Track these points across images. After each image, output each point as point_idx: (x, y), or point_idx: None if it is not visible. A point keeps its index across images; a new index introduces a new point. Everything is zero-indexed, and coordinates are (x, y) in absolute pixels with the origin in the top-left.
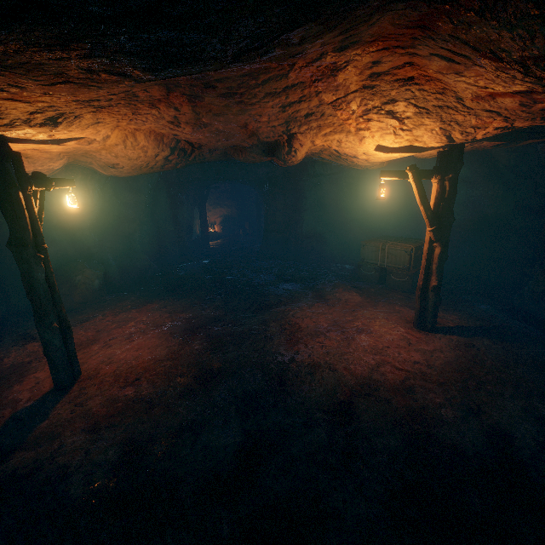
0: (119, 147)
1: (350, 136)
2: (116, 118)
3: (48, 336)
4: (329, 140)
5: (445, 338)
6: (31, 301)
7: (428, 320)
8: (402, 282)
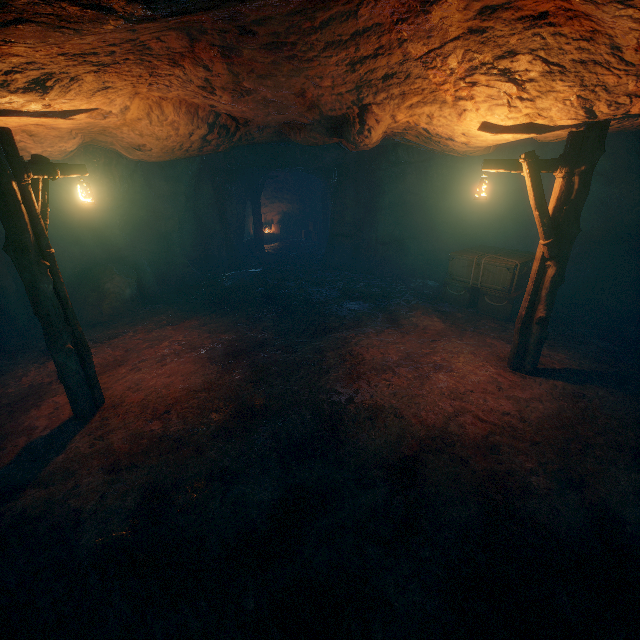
0: (143, 123)
1: (445, 109)
2: (129, 82)
3: (61, 359)
4: (417, 114)
5: (547, 384)
6: (39, 317)
7: (528, 360)
8: (498, 307)
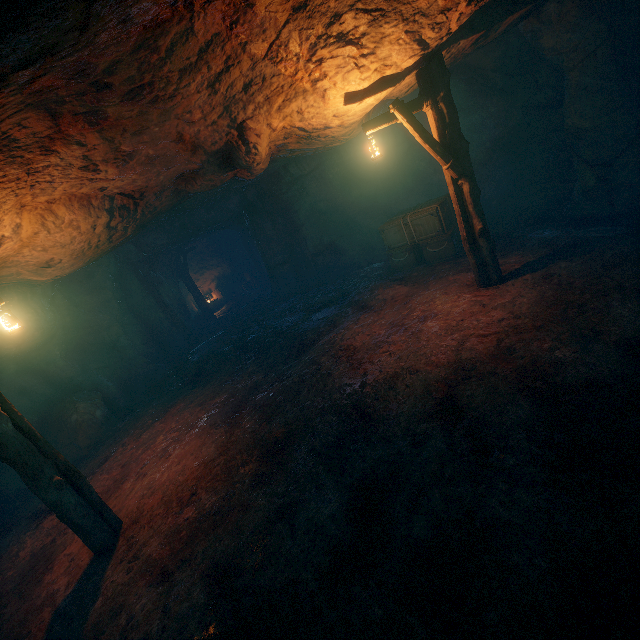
0: (41, 236)
1: (309, 98)
2: (9, 190)
3: (54, 497)
4: (288, 114)
5: (518, 282)
6: (9, 463)
7: (491, 272)
8: (442, 250)
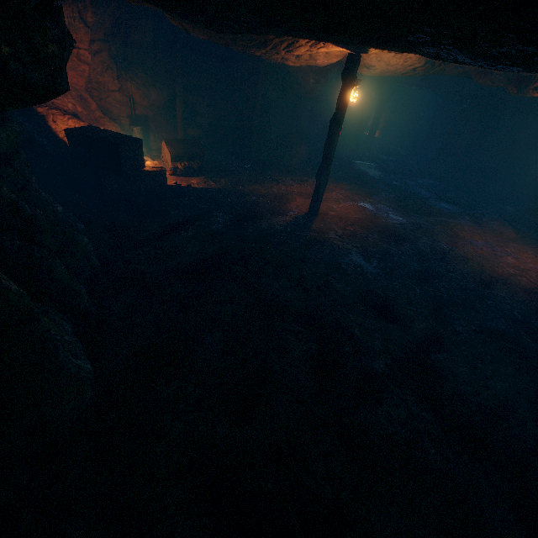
0: (389, 55)
1: None
2: None
3: (322, 182)
4: None
5: None
6: (326, 159)
7: None
8: None
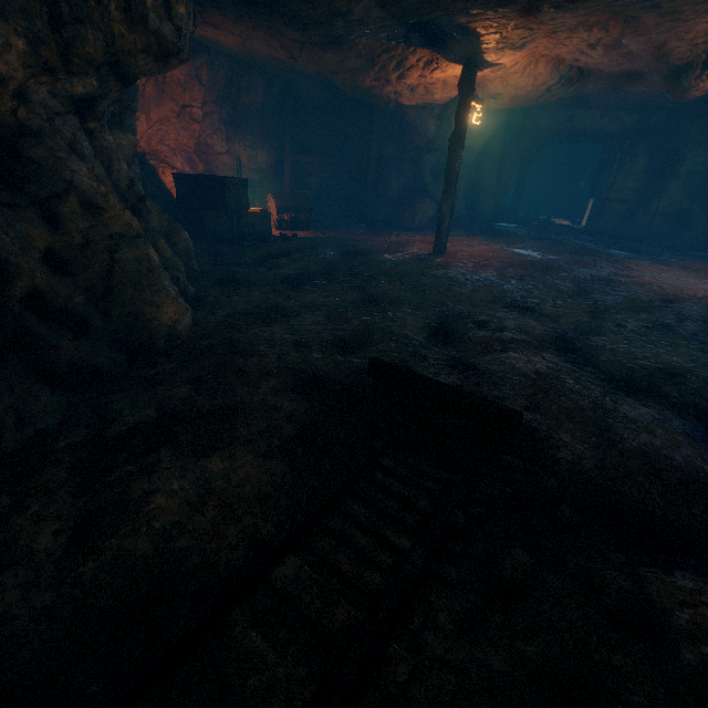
0: (515, 76)
1: None
2: (548, 43)
3: (446, 212)
4: None
5: None
6: (447, 183)
7: None
8: None
